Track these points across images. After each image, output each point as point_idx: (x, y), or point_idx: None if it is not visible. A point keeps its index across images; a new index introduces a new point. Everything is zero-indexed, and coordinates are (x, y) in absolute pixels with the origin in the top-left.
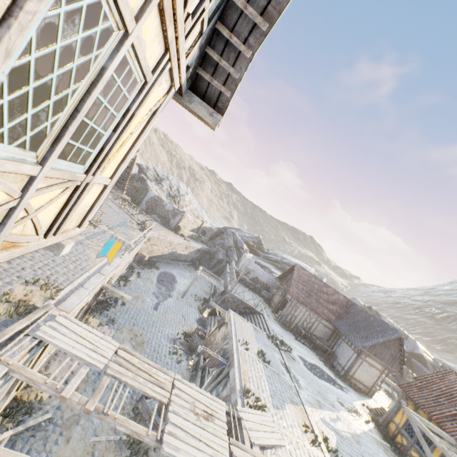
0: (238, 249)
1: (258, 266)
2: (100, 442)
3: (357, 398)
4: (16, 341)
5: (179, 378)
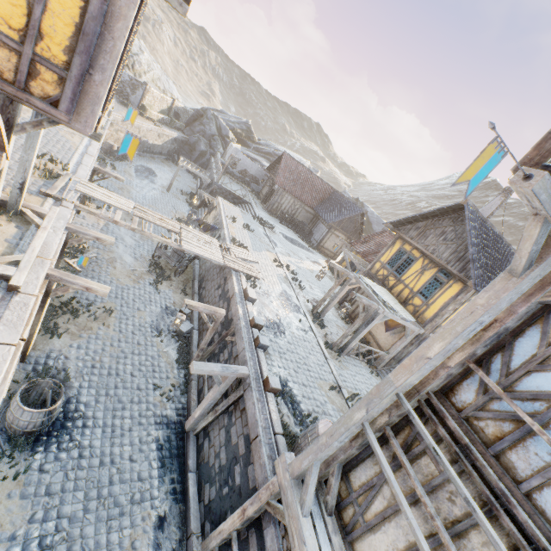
0: (223, 138)
1: (246, 157)
2: (136, 271)
3: (323, 259)
4: (67, 192)
5: (184, 225)
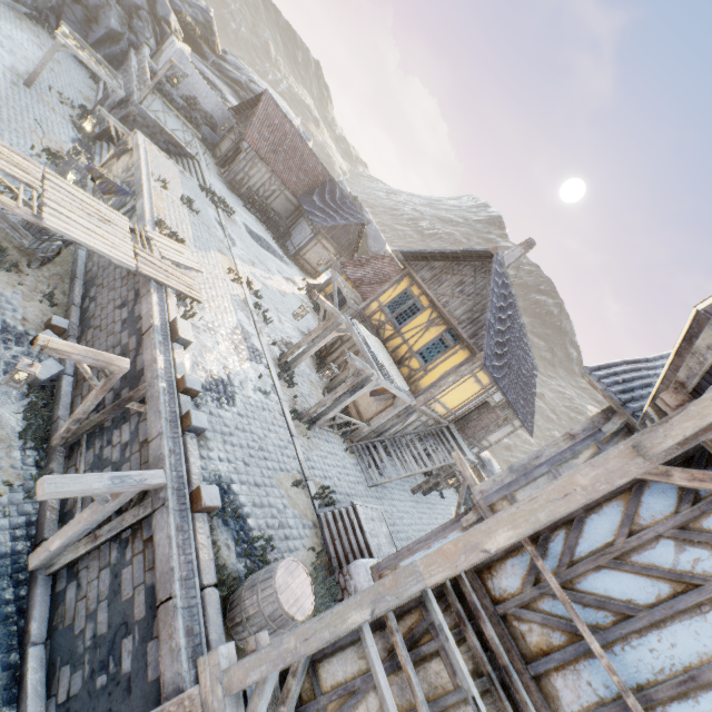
0: (159, 23)
1: (199, 76)
2: None
3: (300, 275)
4: None
5: (53, 173)
